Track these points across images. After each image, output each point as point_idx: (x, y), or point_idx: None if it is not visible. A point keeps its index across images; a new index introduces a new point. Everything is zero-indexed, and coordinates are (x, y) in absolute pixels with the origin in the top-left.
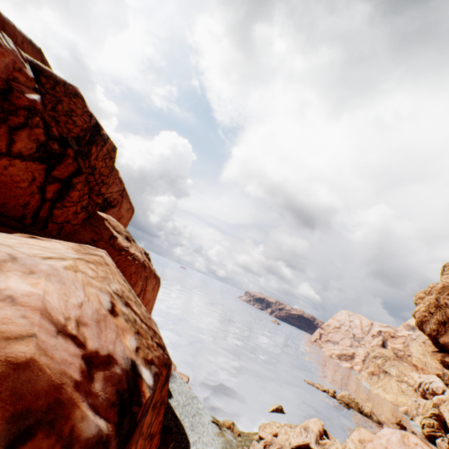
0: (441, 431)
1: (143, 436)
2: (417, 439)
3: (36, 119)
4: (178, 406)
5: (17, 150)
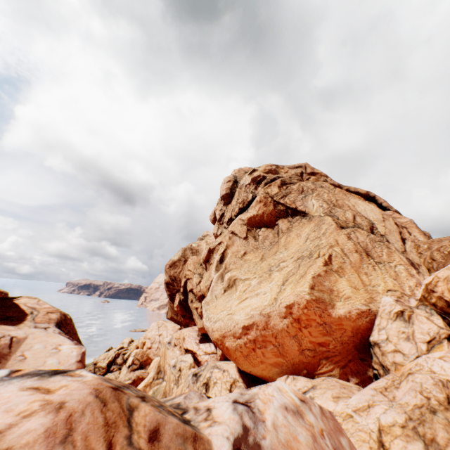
0: None
1: None
2: (162, 321)
3: None
4: None
5: None
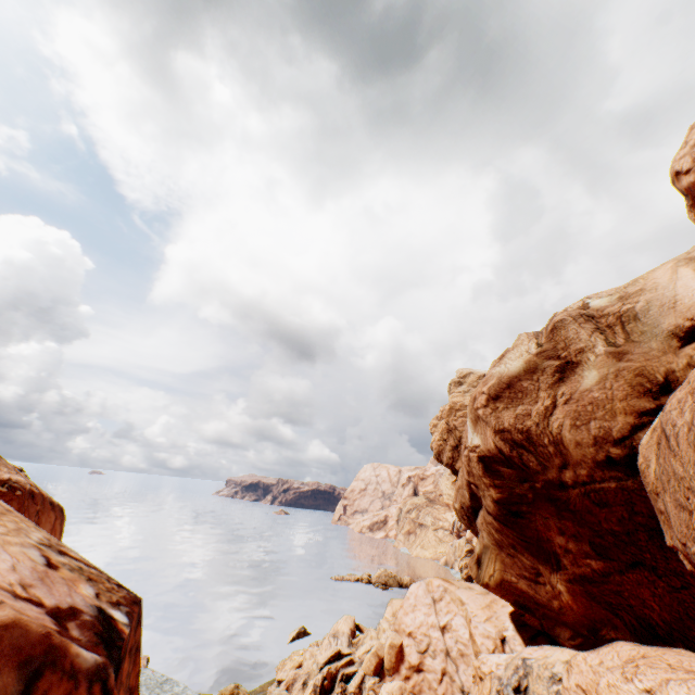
0: None
1: (124, 687)
2: (439, 580)
3: None
4: None
5: None
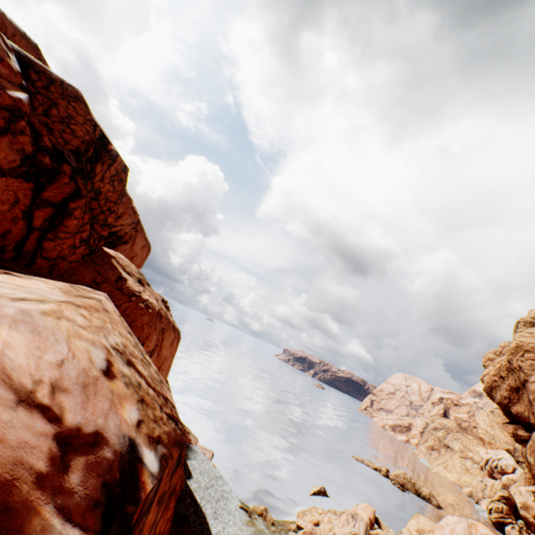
0: (511, 516)
1: None
2: (487, 529)
3: (20, 124)
4: (199, 489)
5: None
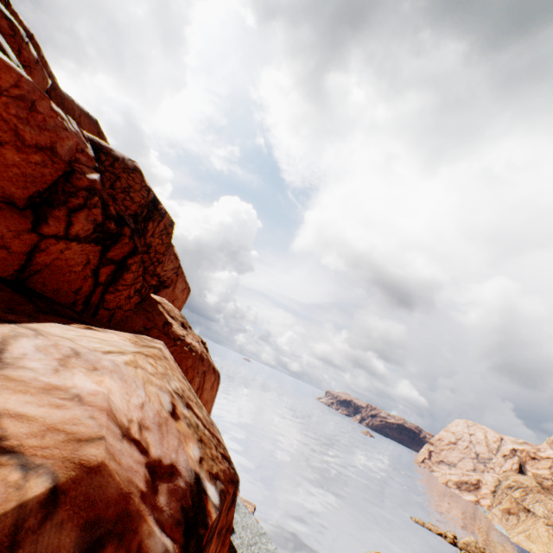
0: None
1: None
2: None
3: (95, 199)
4: (242, 545)
5: (74, 232)
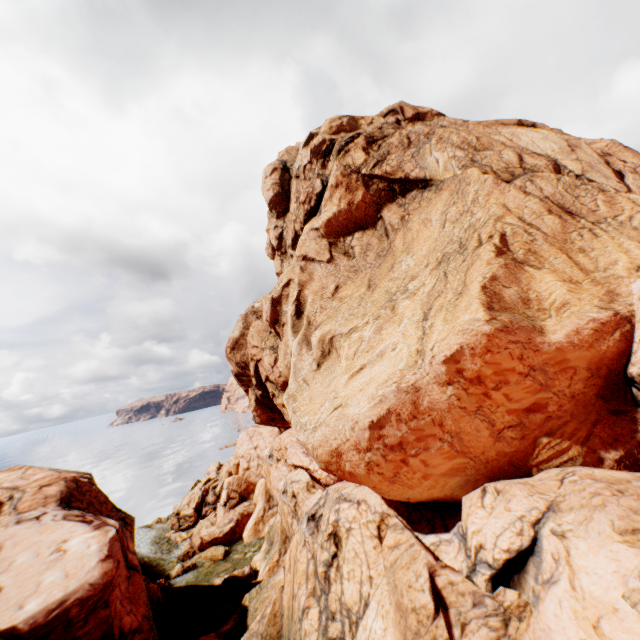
0: None
1: None
2: (253, 427)
3: None
4: None
5: None
